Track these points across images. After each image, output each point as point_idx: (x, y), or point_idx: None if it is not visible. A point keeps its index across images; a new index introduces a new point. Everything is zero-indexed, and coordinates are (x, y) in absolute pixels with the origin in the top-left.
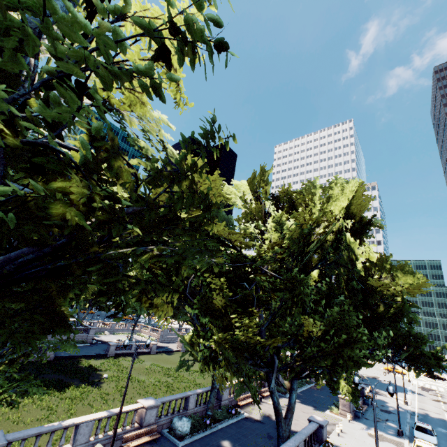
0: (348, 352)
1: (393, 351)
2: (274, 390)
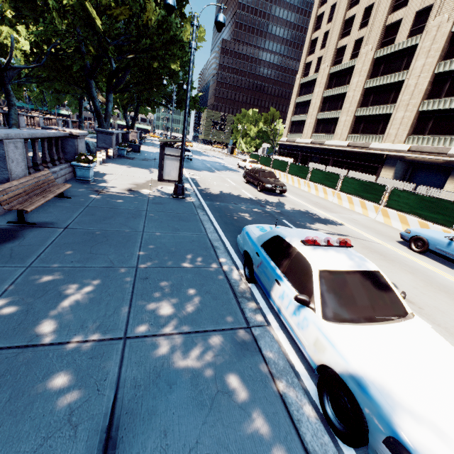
0: (172, 47)
1: (168, 101)
2: (96, 97)
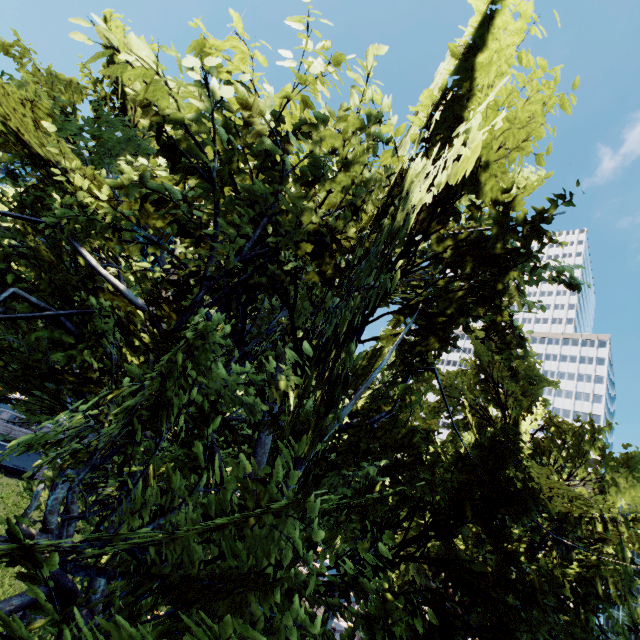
0: None
1: None
2: None
